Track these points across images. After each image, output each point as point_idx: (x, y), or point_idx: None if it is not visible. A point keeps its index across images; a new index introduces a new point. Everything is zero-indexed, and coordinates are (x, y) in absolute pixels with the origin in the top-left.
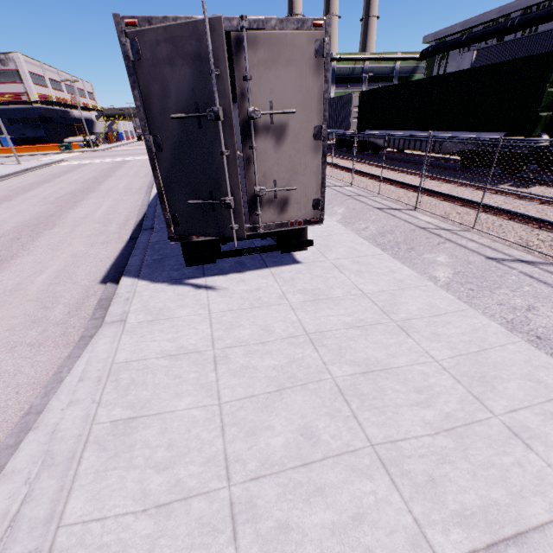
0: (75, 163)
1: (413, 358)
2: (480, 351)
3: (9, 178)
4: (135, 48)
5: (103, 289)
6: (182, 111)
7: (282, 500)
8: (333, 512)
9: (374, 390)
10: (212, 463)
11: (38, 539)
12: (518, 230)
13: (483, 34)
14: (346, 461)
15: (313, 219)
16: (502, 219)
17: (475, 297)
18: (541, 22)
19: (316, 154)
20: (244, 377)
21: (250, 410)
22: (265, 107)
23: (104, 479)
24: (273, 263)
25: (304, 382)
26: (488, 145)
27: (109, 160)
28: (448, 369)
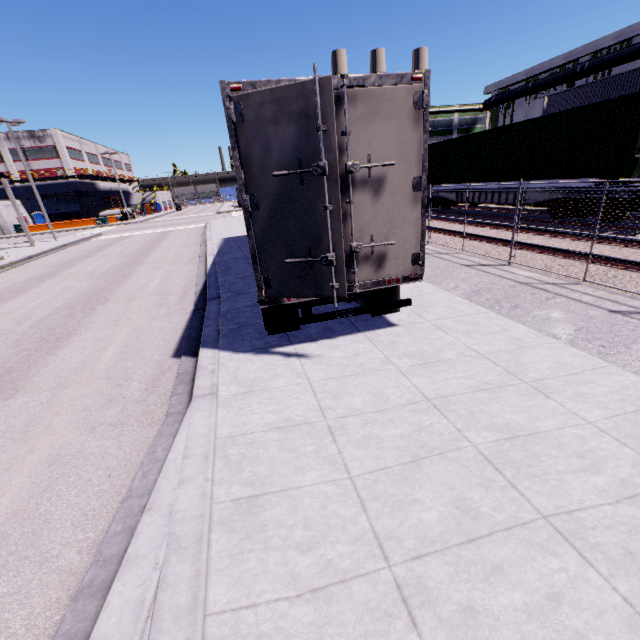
0: (114, 237)
1: (561, 420)
2: (638, 410)
3: (47, 255)
4: (238, 111)
5: (177, 363)
6: (284, 169)
7: (457, 580)
8: (522, 592)
9: (527, 457)
10: (361, 542)
11: (186, 629)
12: (638, 279)
13: (551, 81)
14: (518, 536)
15: (412, 276)
16: (616, 269)
17: (609, 354)
18: (614, 64)
19: (415, 205)
20: (370, 447)
21: (387, 483)
22: (363, 161)
23: (242, 563)
24: (365, 326)
25: (441, 451)
26: (580, 192)
27: (150, 231)
28: (607, 431)
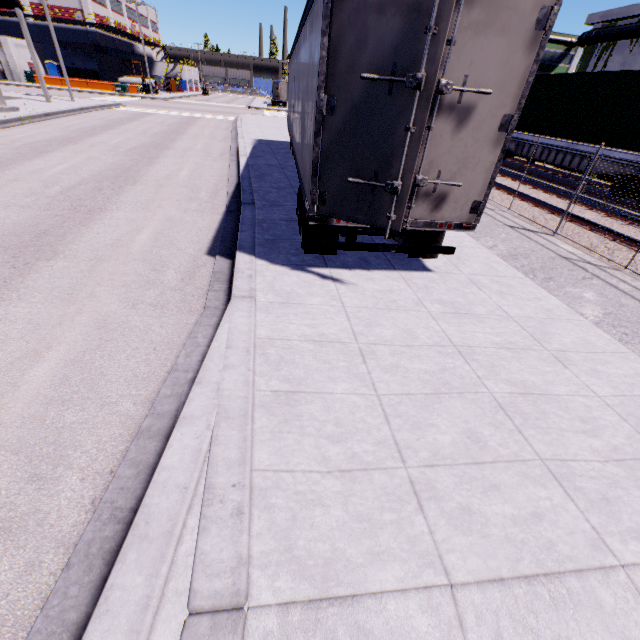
0: (136, 111)
1: (573, 389)
2: None
3: (65, 116)
4: None
5: (212, 261)
6: (374, 72)
7: (460, 488)
8: (512, 507)
9: (536, 412)
10: (383, 445)
11: (238, 476)
12: None
13: None
14: (517, 468)
15: (465, 224)
16: None
17: (629, 343)
18: None
19: (495, 148)
20: (397, 375)
21: (410, 406)
22: (458, 82)
23: (281, 440)
24: (401, 266)
25: (461, 391)
26: None
27: (175, 113)
28: (612, 406)
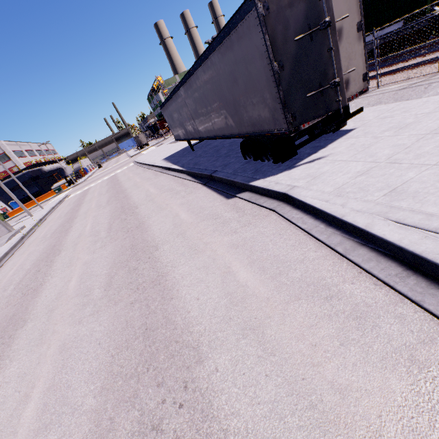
0: (79, 192)
1: None
2: None
3: (49, 215)
4: (265, 8)
5: (236, 199)
6: (298, 35)
7: None
8: None
9: None
10: None
11: None
12: None
13: None
14: None
15: (363, 90)
16: None
17: None
18: None
19: (359, 42)
20: (426, 156)
21: None
22: None
23: (427, 201)
24: (336, 137)
25: None
26: (393, 35)
27: (100, 181)
28: None
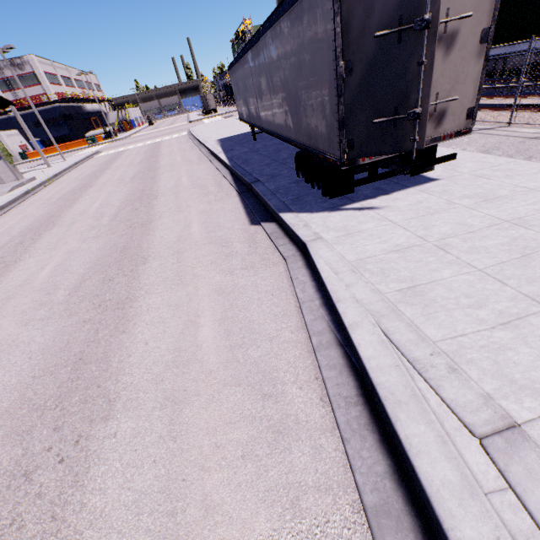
0: (112, 152)
1: None
2: None
3: (68, 172)
4: None
5: (259, 228)
6: (383, 29)
7: None
8: None
9: None
10: (517, 300)
11: (428, 348)
12: None
13: None
14: None
15: (463, 130)
16: None
17: None
18: None
19: (478, 59)
20: (481, 253)
21: (512, 270)
22: (441, 16)
23: (435, 318)
24: (411, 184)
25: None
26: None
27: (141, 144)
28: None
